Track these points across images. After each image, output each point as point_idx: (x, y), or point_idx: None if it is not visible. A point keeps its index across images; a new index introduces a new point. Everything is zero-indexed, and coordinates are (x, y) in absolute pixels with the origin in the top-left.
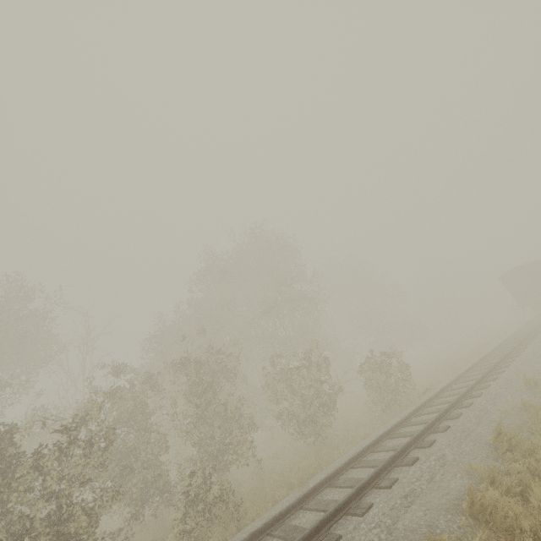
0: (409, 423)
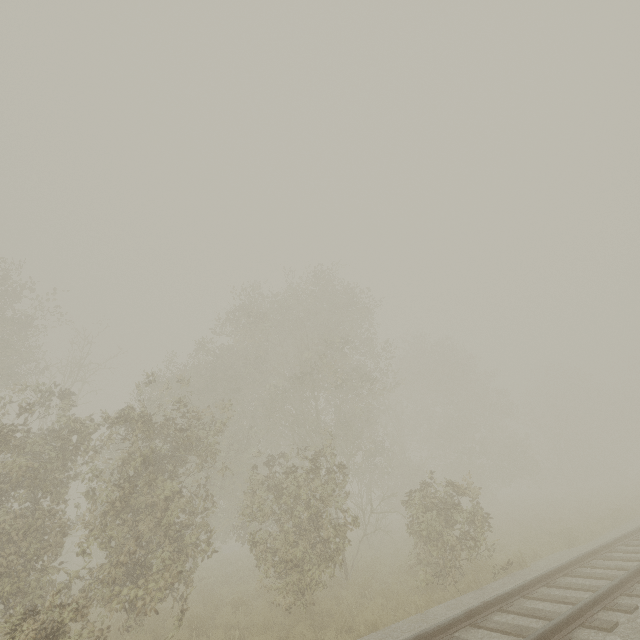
0: (450, 639)
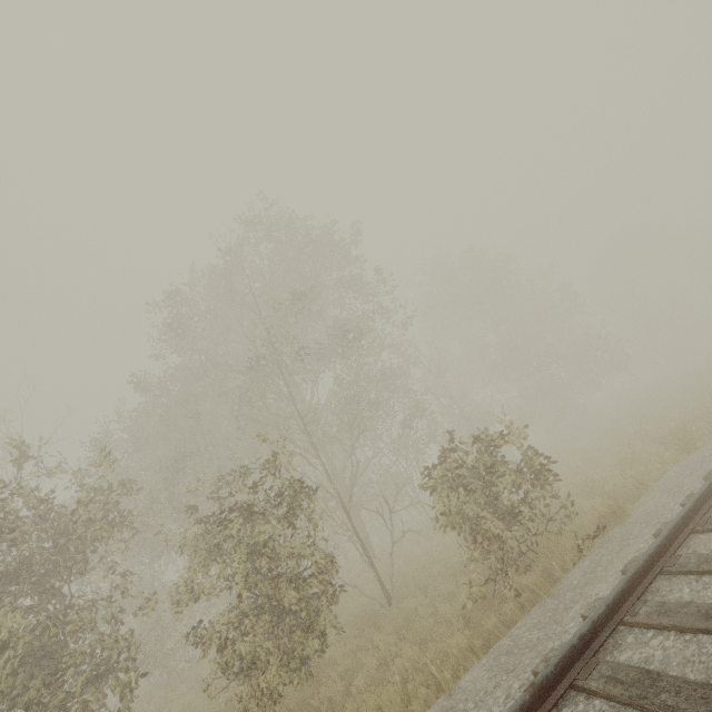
0: None
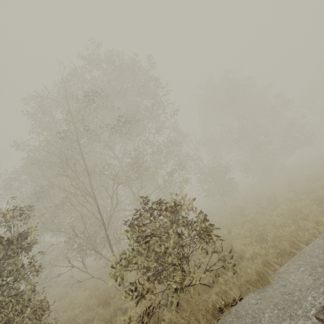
0: None
